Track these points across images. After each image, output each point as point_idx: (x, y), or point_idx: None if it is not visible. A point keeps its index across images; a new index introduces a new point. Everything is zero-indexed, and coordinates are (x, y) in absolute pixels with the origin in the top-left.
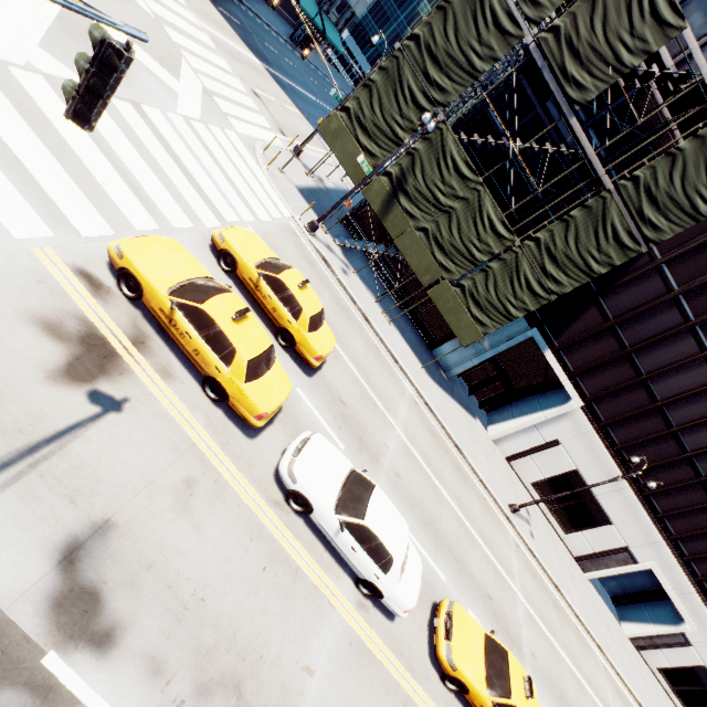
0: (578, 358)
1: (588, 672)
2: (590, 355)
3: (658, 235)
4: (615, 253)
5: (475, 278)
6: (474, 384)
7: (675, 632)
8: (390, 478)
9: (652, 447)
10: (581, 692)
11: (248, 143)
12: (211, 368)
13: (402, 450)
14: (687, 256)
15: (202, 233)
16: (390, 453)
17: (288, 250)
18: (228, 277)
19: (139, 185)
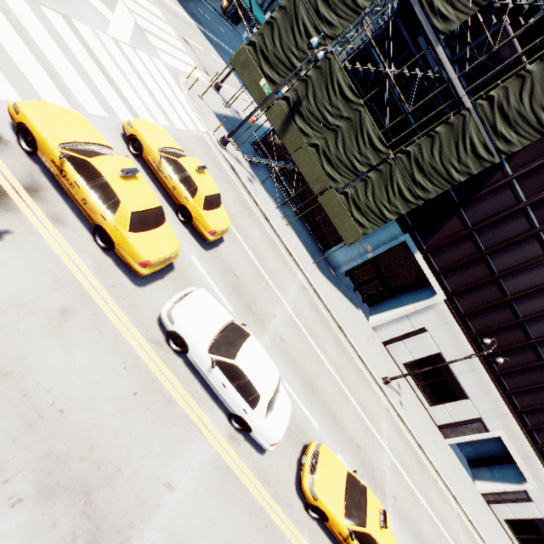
0: (442, 259)
1: (443, 516)
2: (452, 256)
3: (509, 148)
4: (473, 163)
5: (357, 187)
6: (359, 283)
7: (519, 490)
8: (274, 341)
9: (502, 335)
10: (436, 532)
11: (172, 71)
12: (98, 216)
13: (288, 321)
14: (534, 173)
15: (116, 123)
16: (276, 321)
17: (199, 154)
18: (136, 161)
19: (58, 74)
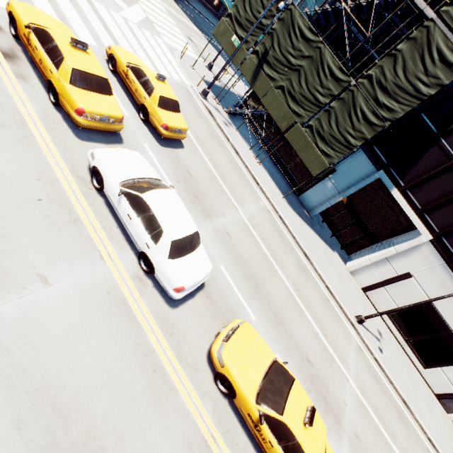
0: (424, 195)
1: None
2: (436, 191)
3: None
4: (443, 73)
5: (320, 118)
6: (337, 230)
7: None
8: (218, 232)
9: None
10: None
11: (170, 48)
12: (48, 72)
13: (241, 225)
14: None
15: (104, 53)
16: (226, 220)
17: (179, 94)
18: (113, 76)
19: (65, 16)
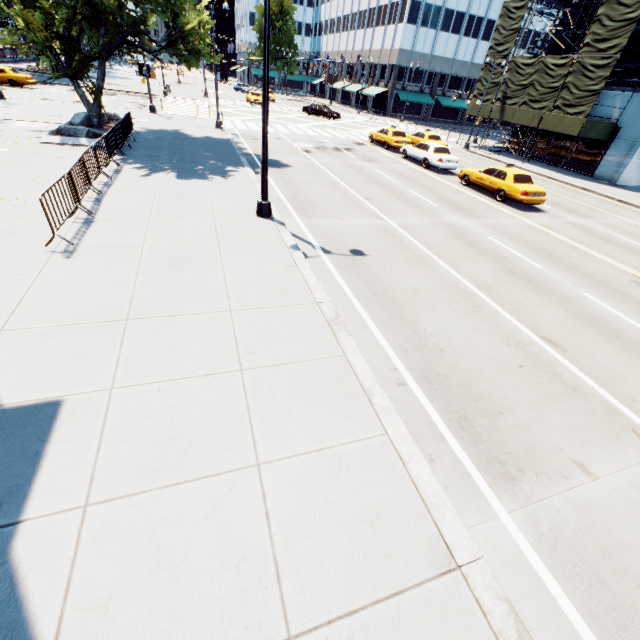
0: None
1: None
2: None
3: None
4: None
5: (561, 96)
6: None
7: None
8: None
9: None
10: None
11: None
12: (384, 139)
13: None
14: None
15: None
16: None
17: None
18: None
19: None
